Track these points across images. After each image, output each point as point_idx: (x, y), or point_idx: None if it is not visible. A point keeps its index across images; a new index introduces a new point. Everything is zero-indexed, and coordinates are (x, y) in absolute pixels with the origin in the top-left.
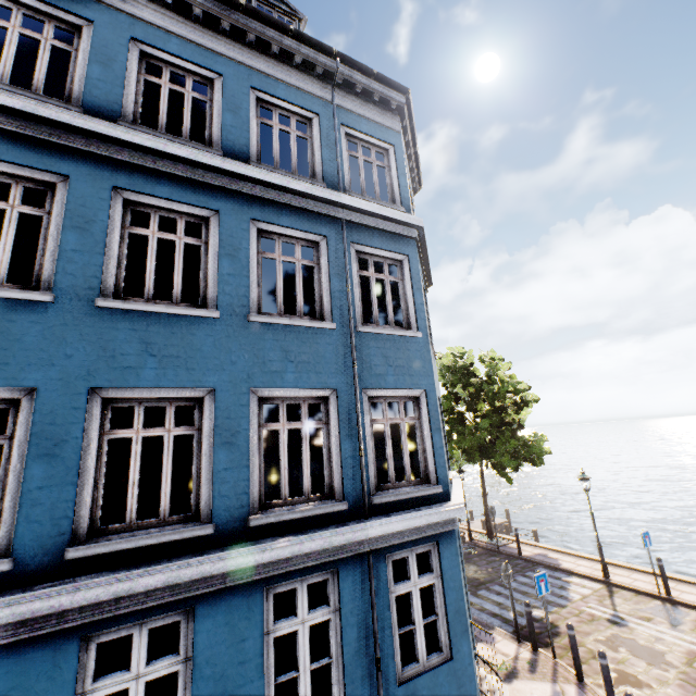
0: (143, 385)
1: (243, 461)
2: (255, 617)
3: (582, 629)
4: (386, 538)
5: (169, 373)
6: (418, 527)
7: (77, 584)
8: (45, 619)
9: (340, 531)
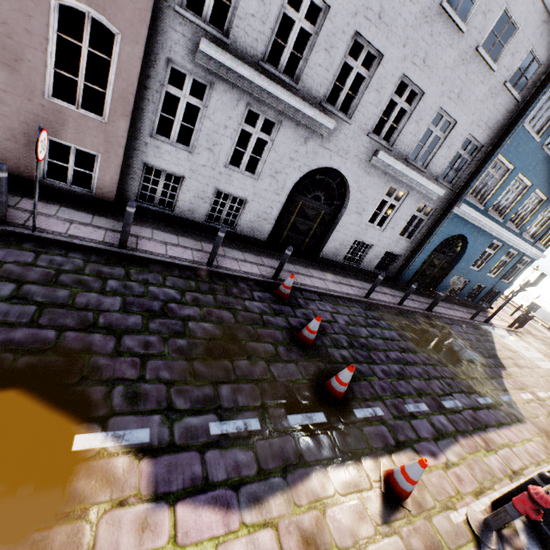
0: (541, 192)
1: (533, 220)
2: (504, 253)
3: (497, 303)
4: (529, 253)
5: (547, 191)
6: (534, 255)
7: (507, 231)
8: (497, 234)
9: (530, 247)
